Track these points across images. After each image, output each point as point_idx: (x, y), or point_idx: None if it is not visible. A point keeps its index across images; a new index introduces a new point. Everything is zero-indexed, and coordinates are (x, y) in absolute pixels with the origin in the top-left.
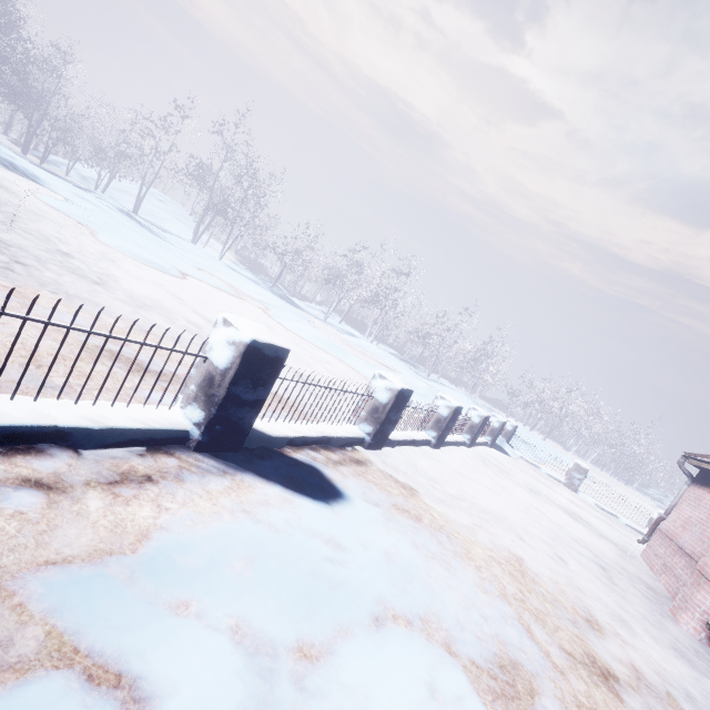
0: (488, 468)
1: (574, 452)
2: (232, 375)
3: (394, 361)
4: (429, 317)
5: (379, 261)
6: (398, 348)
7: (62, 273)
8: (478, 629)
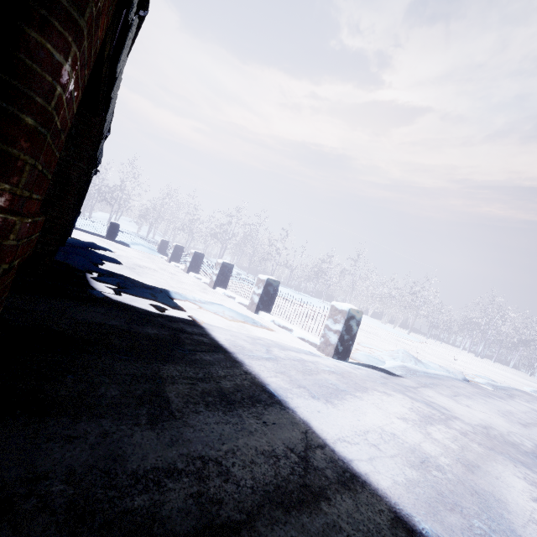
0: None
1: (493, 360)
2: None
3: None
4: (318, 261)
5: (238, 219)
6: (307, 291)
7: None
8: None
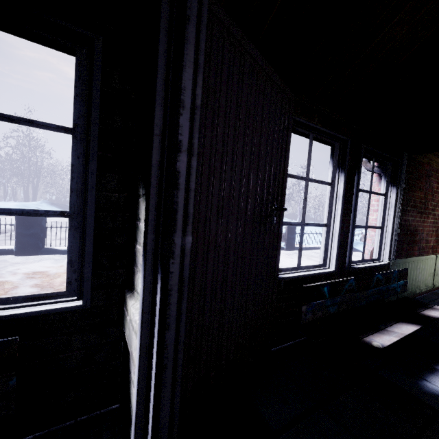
0: (289, 257)
1: None
2: (16, 226)
3: (306, 227)
4: None
5: None
6: None
7: (58, 232)
8: (60, 283)
